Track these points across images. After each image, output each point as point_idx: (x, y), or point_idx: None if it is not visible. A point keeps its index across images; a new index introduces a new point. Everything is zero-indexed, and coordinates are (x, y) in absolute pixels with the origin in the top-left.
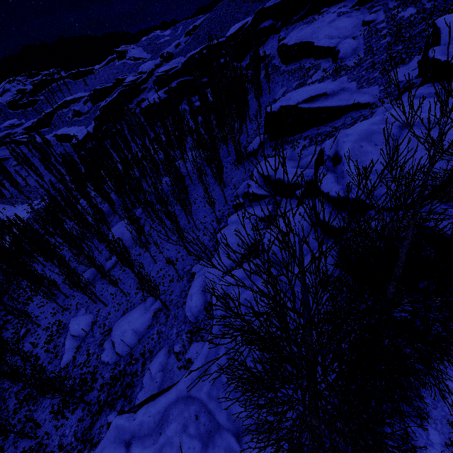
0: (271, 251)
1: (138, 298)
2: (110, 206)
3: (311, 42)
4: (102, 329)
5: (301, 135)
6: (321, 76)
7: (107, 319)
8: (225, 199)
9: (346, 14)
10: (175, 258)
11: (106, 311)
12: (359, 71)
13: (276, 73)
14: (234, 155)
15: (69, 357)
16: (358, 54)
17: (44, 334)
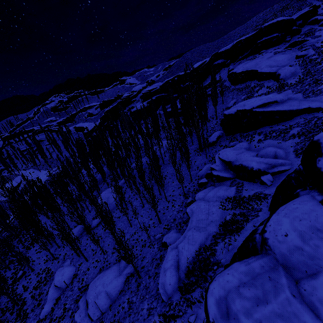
0: (279, 251)
1: (113, 257)
2: (102, 176)
3: (255, 70)
4: (80, 284)
5: (255, 131)
6: (266, 91)
7: (85, 274)
8: (191, 177)
9: (281, 52)
10: (148, 224)
11: (86, 266)
12: (301, 86)
13: (227, 90)
14: (196, 144)
15: (49, 308)
16: (299, 75)
17: (34, 279)
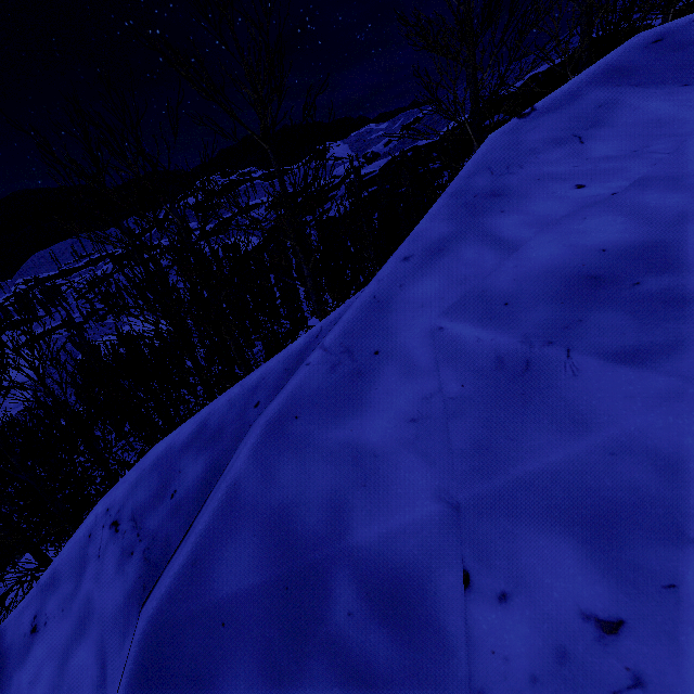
0: None
1: None
2: None
3: None
4: None
5: None
6: None
7: None
8: None
9: None
10: None
11: None
12: None
13: None
14: None
15: None
16: None
17: None
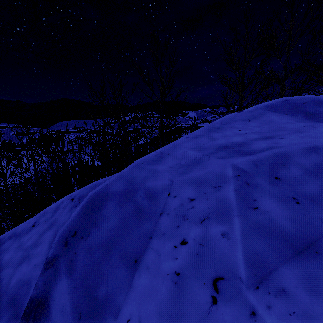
0: None
1: None
2: None
3: None
4: None
5: None
6: None
7: None
8: None
9: None
10: None
11: None
12: None
13: None
14: None
15: None
16: None
17: None
